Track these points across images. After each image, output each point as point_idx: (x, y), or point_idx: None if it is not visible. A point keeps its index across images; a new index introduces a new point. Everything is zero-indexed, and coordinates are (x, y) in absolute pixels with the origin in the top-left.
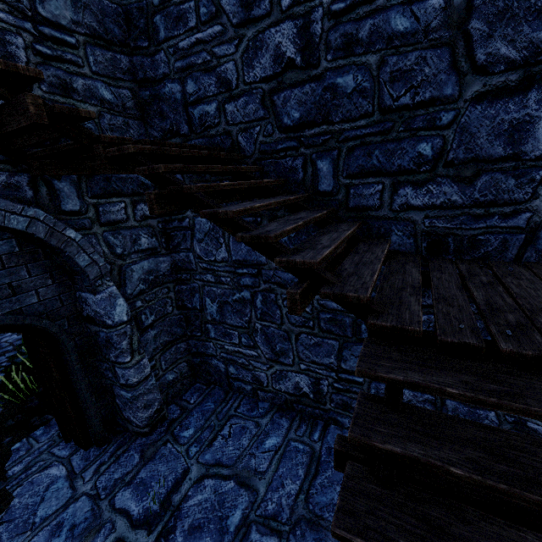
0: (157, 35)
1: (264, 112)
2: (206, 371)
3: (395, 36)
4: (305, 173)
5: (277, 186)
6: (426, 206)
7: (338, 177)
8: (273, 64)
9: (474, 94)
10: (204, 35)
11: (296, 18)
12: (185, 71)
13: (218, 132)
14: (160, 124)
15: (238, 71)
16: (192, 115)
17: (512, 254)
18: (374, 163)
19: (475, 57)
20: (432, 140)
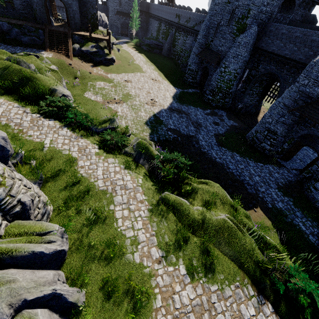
0: None
1: None
2: None
3: None
4: None
5: None
6: None
7: None
8: None
9: None
10: None
11: None
12: None
13: None
14: None
15: None
16: None
17: None
18: None
19: None
20: None
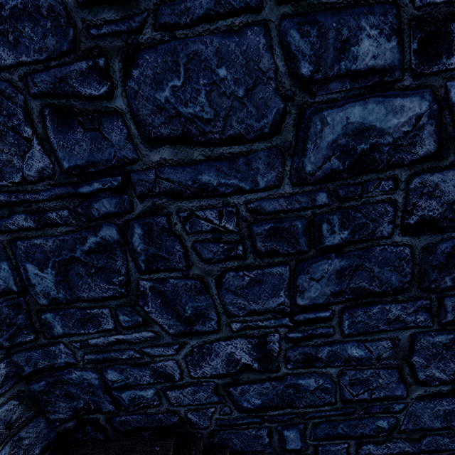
0: (49, 330)
1: (219, 398)
2: None
3: (351, 359)
4: (271, 438)
5: (240, 447)
6: (385, 454)
7: (305, 440)
8: (225, 366)
9: (418, 395)
10: (128, 337)
11: (250, 337)
12: (103, 363)
13: (160, 411)
14: (68, 405)
15: (181, 368)
16: (119, 397)
17: None
18: (339, 431)
19: (417, 376)
20: (387, 418)
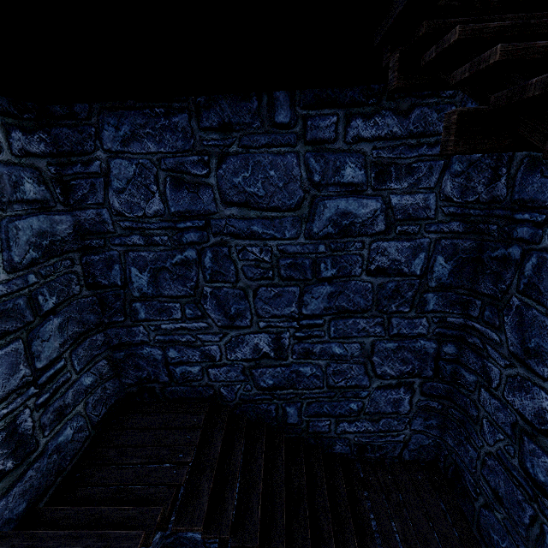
0: (135, 315)
1: (244, 377)
2: (180, 544)
3: (335, 355)
4: (277, 413)
5: (254, 419)
6: (355, 431)
7: (301, 416)
8: (252, 353)
9: (377, 386)
10: (189, 326)
11: (271, 333)
12: (168, 343)
13: (201, 384)
14: (135, 374)
15: (221, 352)
16: (174, 371)
17: (398, 452)
18: (325, 410)
19: (376, 371)
20: (357, 402)
